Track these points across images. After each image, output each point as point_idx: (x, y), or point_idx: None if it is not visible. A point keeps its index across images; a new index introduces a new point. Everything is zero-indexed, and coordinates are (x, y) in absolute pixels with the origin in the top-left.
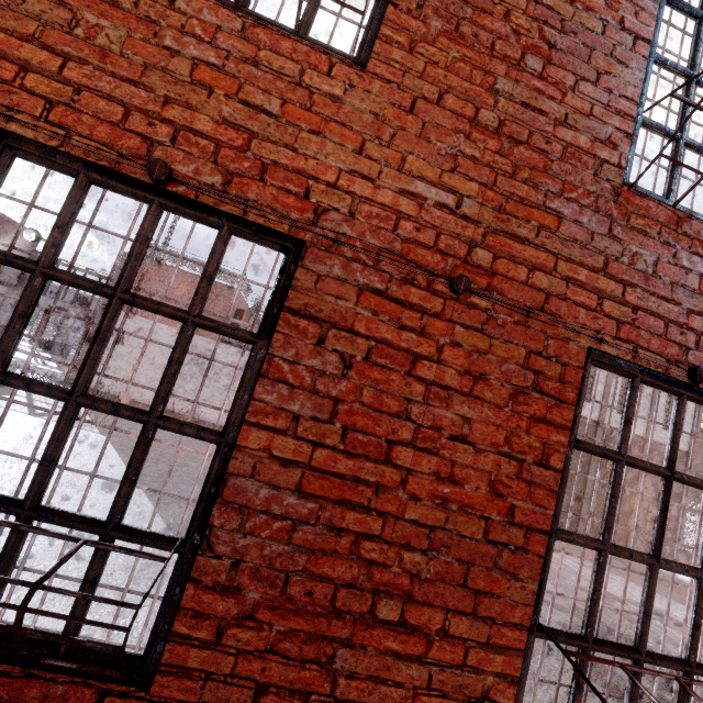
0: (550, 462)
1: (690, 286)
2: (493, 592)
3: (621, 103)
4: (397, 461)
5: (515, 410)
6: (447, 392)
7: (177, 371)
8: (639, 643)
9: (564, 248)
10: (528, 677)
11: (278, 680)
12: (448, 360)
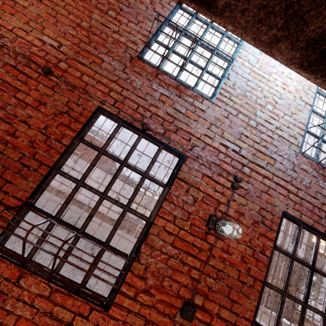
0: (63, 142)
1: (155, 96)
2: (14, 183)
3: (145, 32)
4: None
5: (55, 119)
6: (27, 105)
7: None
8: (82, 227)
9: (101, 71)
10: (32, 235)
11: None
12: (32, 95)
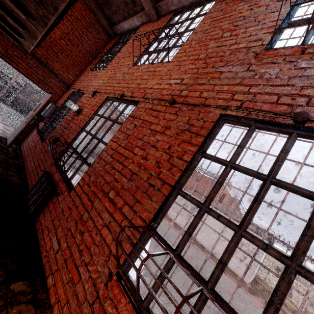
0: (184, 158)
1: (308, 75)
2: (141, 202)
3: (270, 24)
4: (134, 152)
5: (177, 138)
6: (156, 133)
7: (108, 131)
8: (209, 278)
9: (220, 82)
10: (153, 270)
11: (84, 202)
12: (161, 124)
